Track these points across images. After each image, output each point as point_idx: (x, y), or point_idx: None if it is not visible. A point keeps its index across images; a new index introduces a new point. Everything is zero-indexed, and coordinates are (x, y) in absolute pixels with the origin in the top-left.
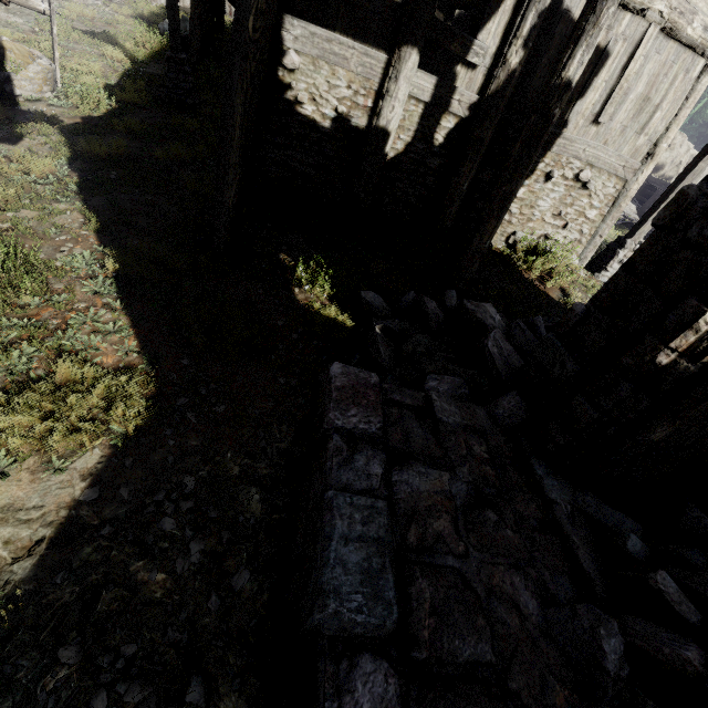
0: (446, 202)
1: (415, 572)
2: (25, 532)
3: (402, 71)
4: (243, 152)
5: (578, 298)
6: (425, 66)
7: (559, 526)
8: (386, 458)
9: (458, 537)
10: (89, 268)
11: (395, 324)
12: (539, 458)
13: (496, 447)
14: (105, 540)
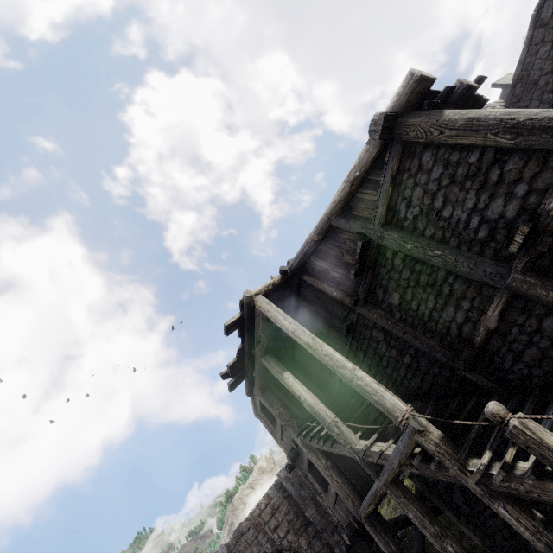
0: None
1: None
2: None
3: None
4: None
5: None
6: None
7: None
8: None
9: None
10: None
11: None
12: None
13: None
14: None
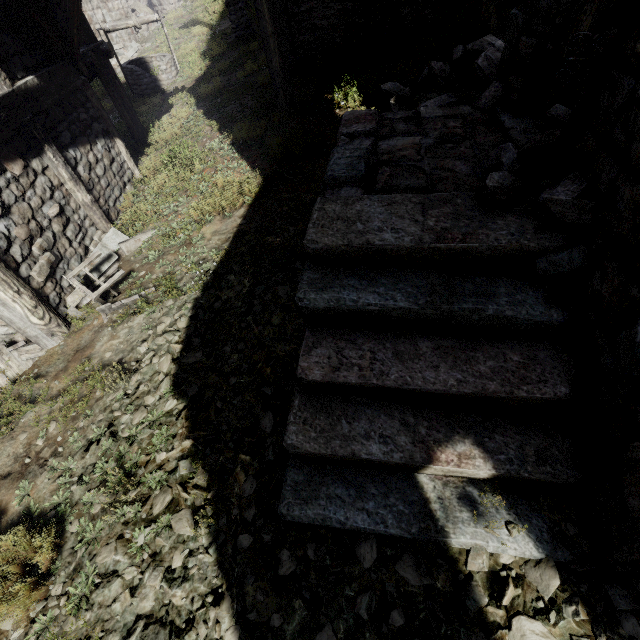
0: None
1: (382, 167)
2: (223, 237)
3: None
4: (274, 21)
5: None
6: None
7: (510, 139)
8: (374, 138)
9: (418, 155)
10: (219, 146)
11: (405, 92)
12: (508, 113)
13: (470, 120)
14: (253, 234)
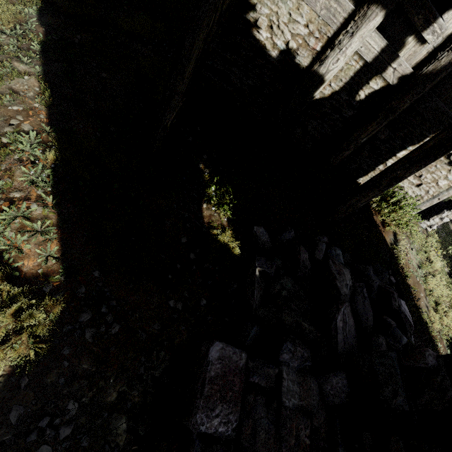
0: (342, 146)
1: None
2: None
3: (361, 29)
4: (192, 83)
5: (403, 245)
6: (382, 28)
7: None
8: None
9: None
10: (31, 151)
11: (272, 270)
12: (344, 445)
13: (316, 429)
14: None
